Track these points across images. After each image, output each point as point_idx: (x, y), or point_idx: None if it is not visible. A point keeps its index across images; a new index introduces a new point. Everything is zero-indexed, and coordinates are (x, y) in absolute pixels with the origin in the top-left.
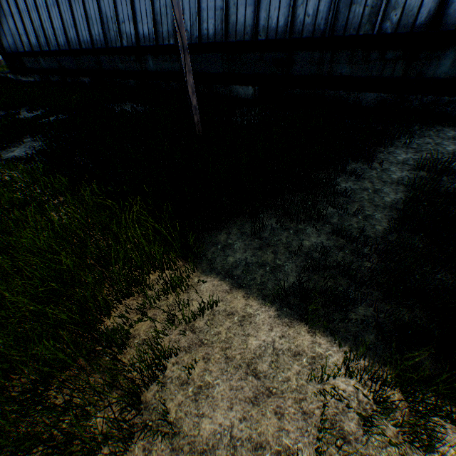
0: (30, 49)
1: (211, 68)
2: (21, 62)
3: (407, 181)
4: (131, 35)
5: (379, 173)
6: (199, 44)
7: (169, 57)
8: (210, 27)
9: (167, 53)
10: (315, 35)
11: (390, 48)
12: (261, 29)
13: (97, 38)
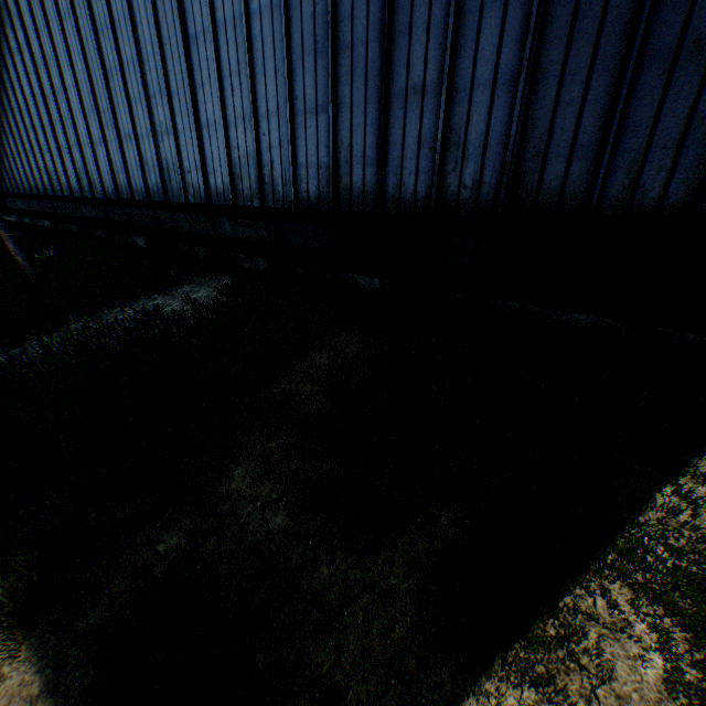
0: (8, 190)
1: (121, 219)
2: (4, 201)
3: (121, 321)
4: (69, 186)
5: (116, 316)
6: (104, 200)
7: (95, 207)
8: (110, 186)
9: (92, 204)
10: (162, 199)
11: (199, 214)
12: (135, 192)
13: (49, 186)
